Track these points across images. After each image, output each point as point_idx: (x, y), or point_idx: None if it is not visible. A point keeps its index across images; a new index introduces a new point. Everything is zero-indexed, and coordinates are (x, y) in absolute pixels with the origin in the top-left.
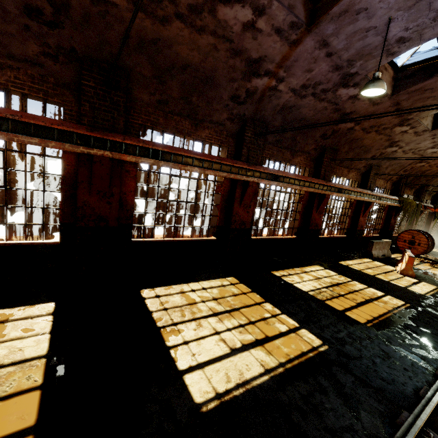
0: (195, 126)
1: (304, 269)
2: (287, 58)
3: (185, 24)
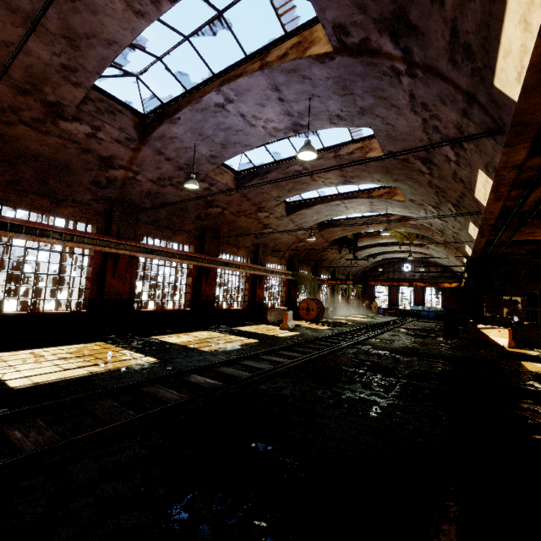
0: (56, 204)
1: (189, 333)
2: (135, 158)
3: (31, 128)
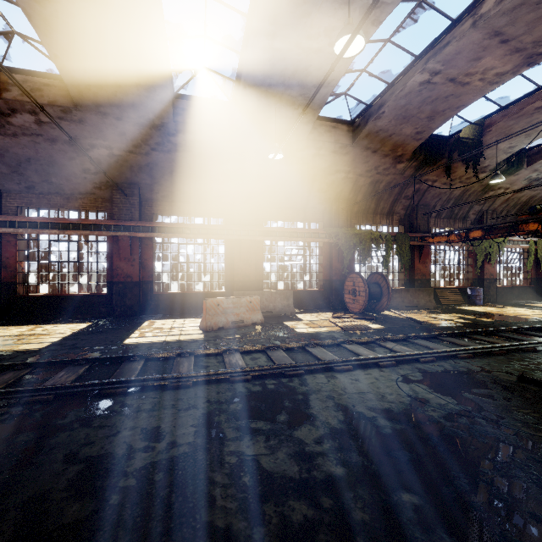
0: None
1: (51, 325)
2: None
3: None
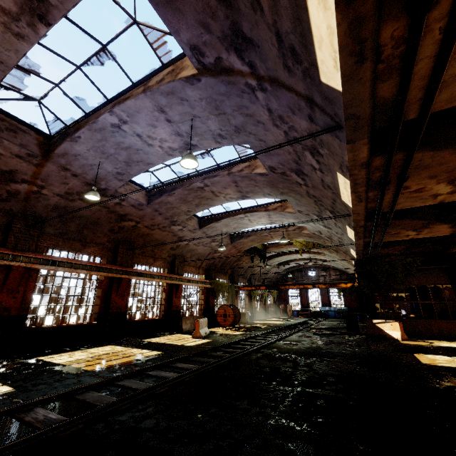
0: None
1: (88, 350)
2: (39, 173)
3: None
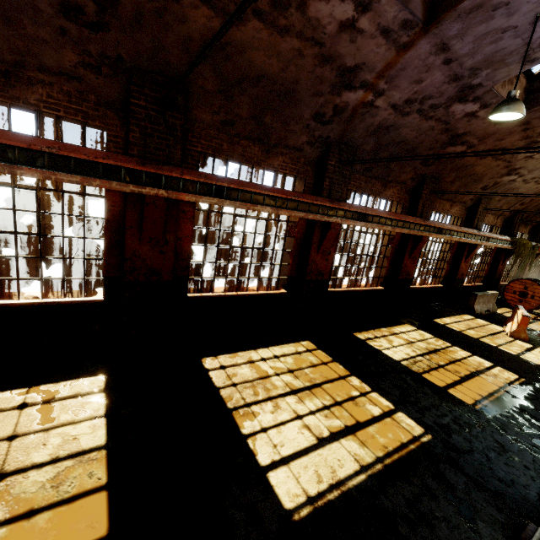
0: (266, 152)
1: (392, 329)
2: (391, 66)
3: (265, 23)
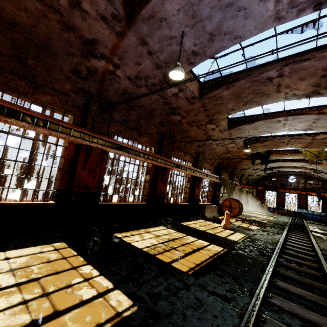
0: (33, 89)
1: (148, 229)
2: (117, 47)
3: None
